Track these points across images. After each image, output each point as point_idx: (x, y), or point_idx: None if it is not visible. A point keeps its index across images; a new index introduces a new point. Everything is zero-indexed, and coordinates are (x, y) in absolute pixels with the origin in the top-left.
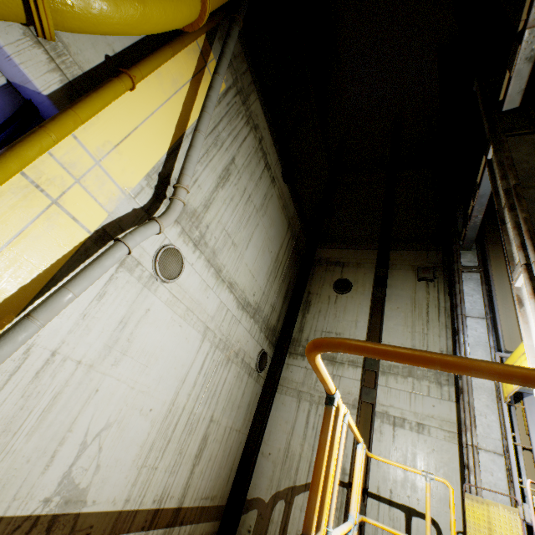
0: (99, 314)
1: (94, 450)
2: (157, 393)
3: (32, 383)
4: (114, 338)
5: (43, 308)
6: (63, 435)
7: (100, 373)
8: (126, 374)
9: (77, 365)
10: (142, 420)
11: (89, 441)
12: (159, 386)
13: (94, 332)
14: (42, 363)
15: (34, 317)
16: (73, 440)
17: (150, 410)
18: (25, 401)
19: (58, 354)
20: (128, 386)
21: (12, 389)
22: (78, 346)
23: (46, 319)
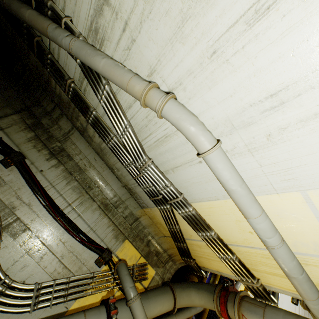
0: None
1: None
2: None
3: None
4: None
5: None
6: None
7: None
8: None
9: None
10: None
11: None
12: None
13: None
14: None
15: None
16: None
17: None
18: None
19: None
20: None
21: None
22: None
23: None
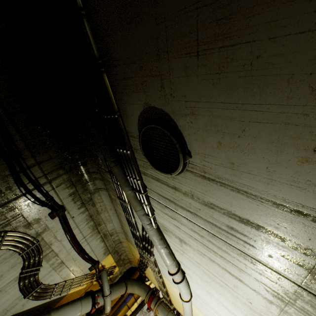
0: None
1: None
2: None
3: None
4: None
5: None
6: None
7: None
8: None
9: None
10: None
11: None
12: None
13: None
14: None
15: None
16: None
17: None
18: None
19: None
20: None
21: None
22: None
23: None
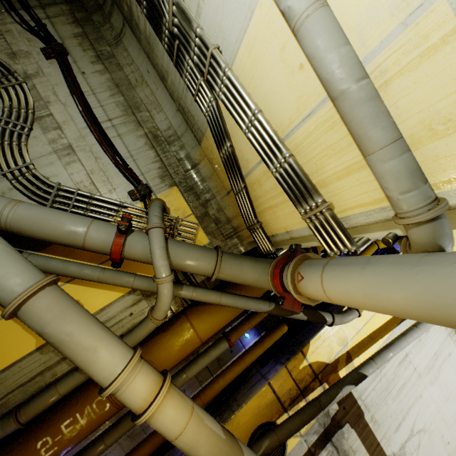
0: (425, 342)
1: (415, 441)
2: (452, 430)
3: (397, 367)
4: (430, 363)
5: (421, 324)
6: (404, 414)
7: (422, 384)
8: (435, 396)
9: (413, 370)
10: (441, 446)
11: (413, 431)
12: (453, 425)
13: (422, 352)
14: (401, 357)
15: (419, 328)
16: (407, 422)
17: (447, 443)
18: (393, 376)
19: (407, 356)
20: (435, 407)
21: (391, 365)
22: (415, 357)
23: (423, 331)
